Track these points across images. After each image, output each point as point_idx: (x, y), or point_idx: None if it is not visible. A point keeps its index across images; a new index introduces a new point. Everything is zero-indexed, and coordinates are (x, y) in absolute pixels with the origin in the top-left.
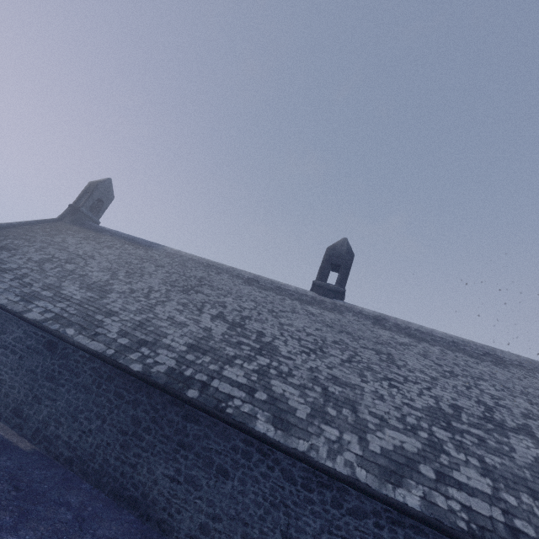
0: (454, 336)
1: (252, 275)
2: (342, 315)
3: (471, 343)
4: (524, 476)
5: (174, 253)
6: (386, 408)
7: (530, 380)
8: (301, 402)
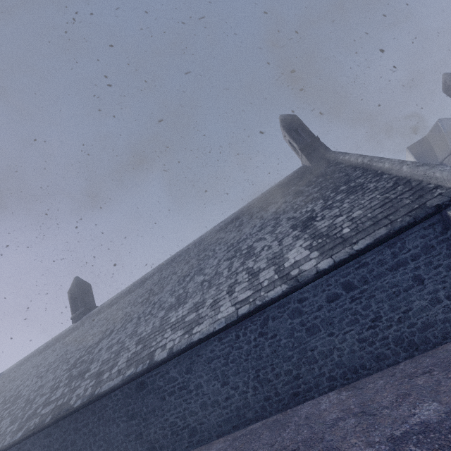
0: (130, 285)
1: (45, 344)
2: (83, 326)
3: (136, 282)
4: (84, 368)
5: (8, 371)
6: (51, 384)
7: (148, 283)
8: (8, 423)
